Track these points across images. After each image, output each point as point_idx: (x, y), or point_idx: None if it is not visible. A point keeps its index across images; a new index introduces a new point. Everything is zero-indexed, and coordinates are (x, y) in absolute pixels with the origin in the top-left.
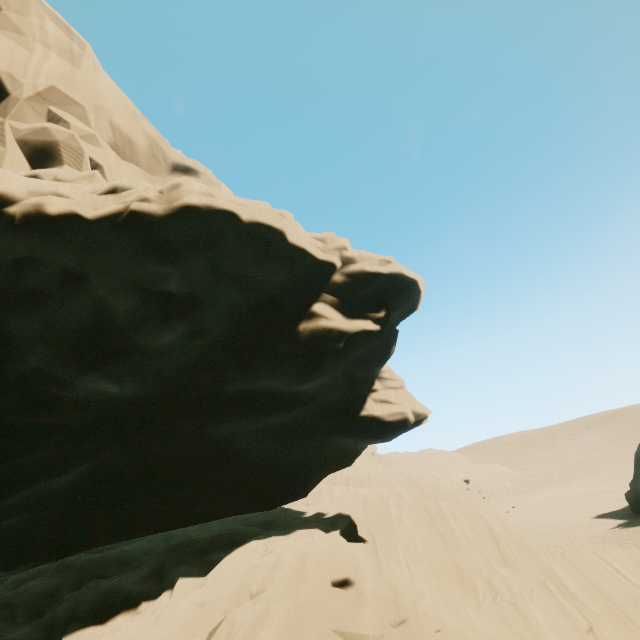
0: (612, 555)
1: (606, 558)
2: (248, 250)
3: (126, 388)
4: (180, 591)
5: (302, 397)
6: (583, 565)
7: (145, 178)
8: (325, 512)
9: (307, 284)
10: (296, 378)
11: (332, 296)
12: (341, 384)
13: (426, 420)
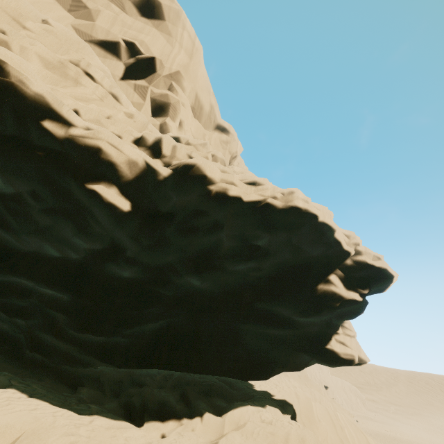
0: None
1: None
2: (311, 235)
3: (203, 284)
4: (208, 422)
5: (296, 324)
6: None
7: (202, 131)
8: (271, 393)
9: (330, 261)
10: (301, 313)
11: (341, 272)
12: (321, 324)
13: (364, 364)
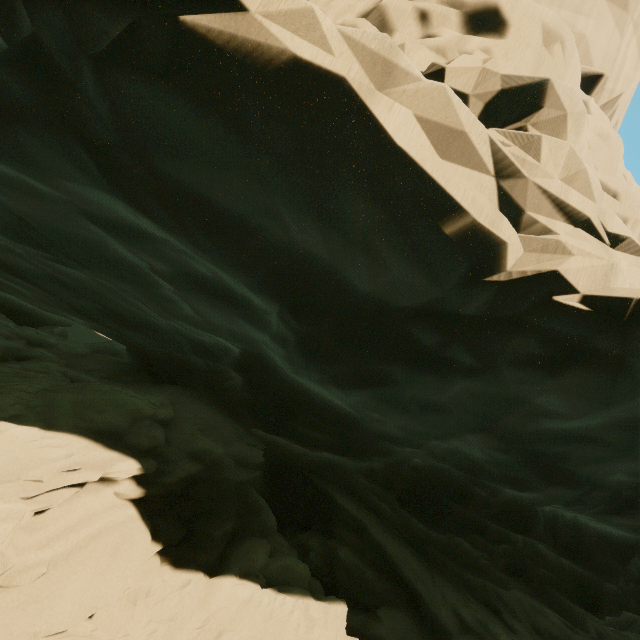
0: None
1: None
2: None
3: None
4: None
5: None
6: None
7: None
8: None
9: None
10: None
11: None
12: None
13: None
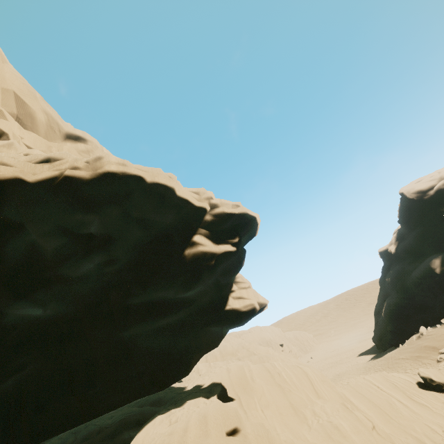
0: (373, 377)
1: (371, 380)
2: (150, 201)
3: (48, 310)
4: None
5: (186, 301)
6: (360, 387)
7: (44, 143)
8: (201, 384)
9: (189, 223)
10: (183, 288)
11: (205, 230)
12: (212, 289)
13: (266, 307)
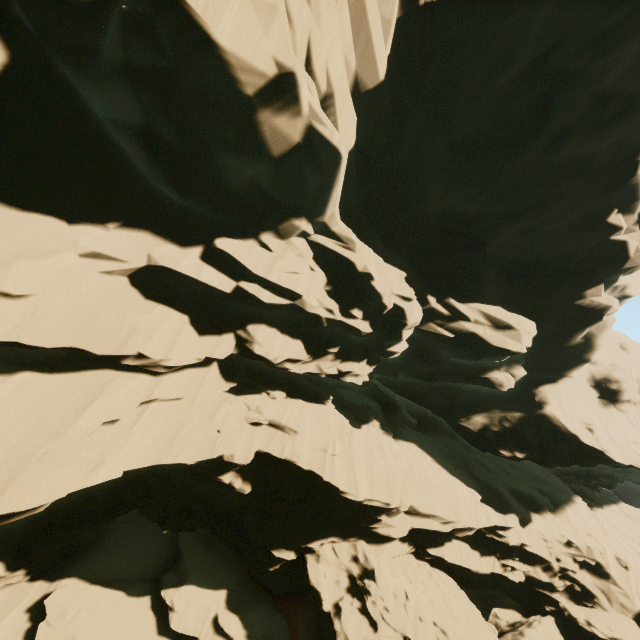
0: None
1: None
2: None
3: None
4: (616, 507)
5: None
6: None
7: None
8: None
9: None
10: None
11: None
12: None
13: None
